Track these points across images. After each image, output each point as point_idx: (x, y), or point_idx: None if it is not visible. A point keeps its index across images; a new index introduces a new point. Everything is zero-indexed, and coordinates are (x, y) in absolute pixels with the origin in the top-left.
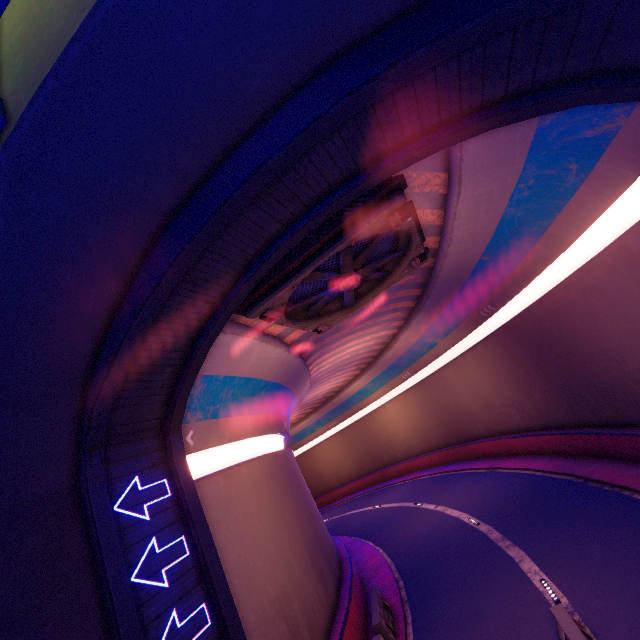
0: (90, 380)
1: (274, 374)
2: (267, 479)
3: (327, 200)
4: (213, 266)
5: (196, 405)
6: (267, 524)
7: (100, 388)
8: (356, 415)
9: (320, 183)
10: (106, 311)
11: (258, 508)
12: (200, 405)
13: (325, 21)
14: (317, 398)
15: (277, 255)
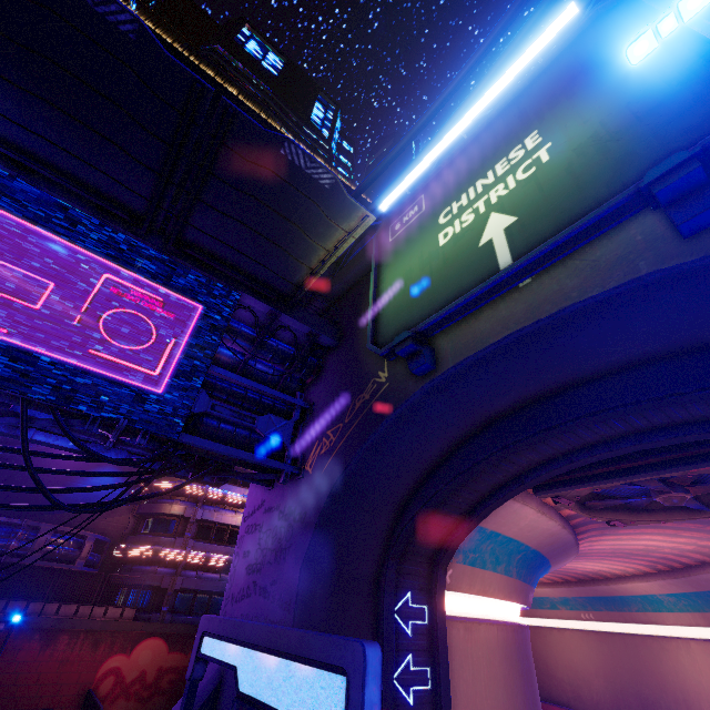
0: (406, 506)
1: (537, 542)
2: (501, 653)
3: (666, 432)
4: (522, 454)
5: (460, 547)
6: (491, 705)
7: (412, 517)
8: (630, 625)
9: (661, 419)
10: (432, 464)
11: (487, 681)
12: (463, 548)
13: (709, 330)
14: (574, 571)
15: (588, 460)
